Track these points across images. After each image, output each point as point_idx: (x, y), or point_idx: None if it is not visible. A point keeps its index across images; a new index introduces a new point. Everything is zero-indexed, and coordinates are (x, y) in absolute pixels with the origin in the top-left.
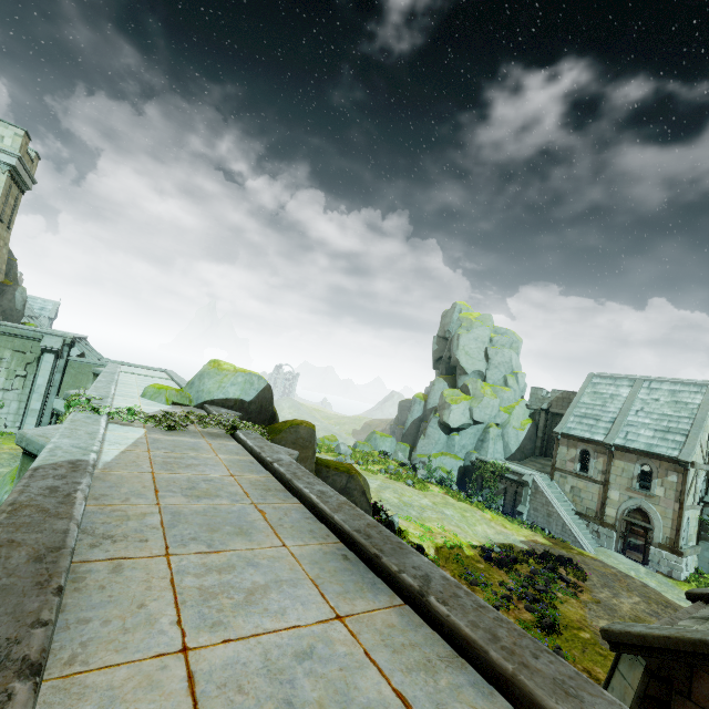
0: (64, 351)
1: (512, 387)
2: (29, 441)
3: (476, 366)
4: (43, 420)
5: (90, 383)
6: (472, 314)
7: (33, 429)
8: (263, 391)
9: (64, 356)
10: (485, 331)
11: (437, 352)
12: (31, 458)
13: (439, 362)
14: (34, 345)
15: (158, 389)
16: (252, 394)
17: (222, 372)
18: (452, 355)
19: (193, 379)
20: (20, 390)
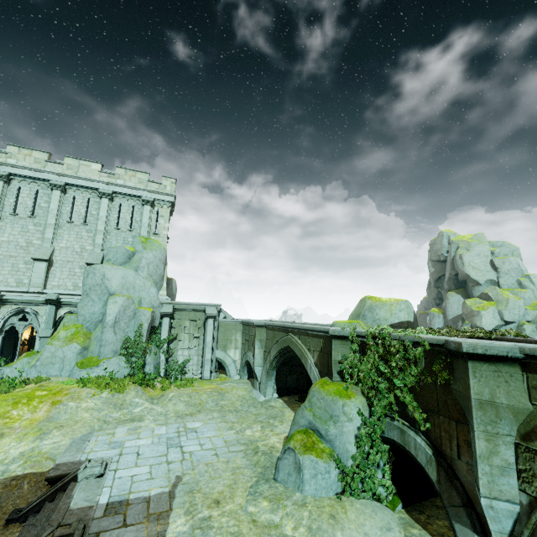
0: (216, 316)
1: (528, 287)
2: (487, 347)
3: (487, 276)
4: (212, 366)
5: (233, 336)
6: (464, 236)
7: (462, 341)
8: (413, 313)
9: (217, 319)
10: (485, 247)
11: (435, 274)
12: (483, 361)
13: (439, 281)
14: (200, 314)
15: (350, 323)
16: (411, 317)
17: (386, 303)
18: (459, 271)
19: (362, 312)
20: (197, 347)
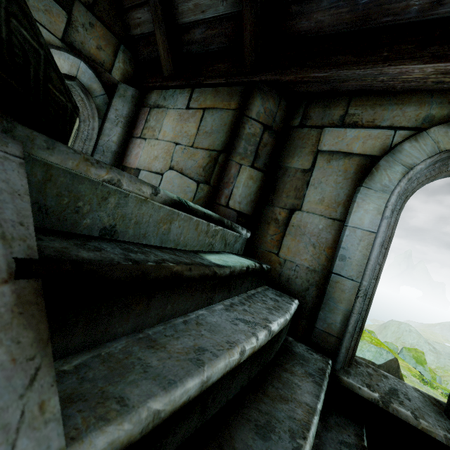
0: None
1: None
2: None
3: None
4: None
5: None
6: None
7: None
8: (389, 361)
9: None
10: None
11: None
12: None
13: None
14: None
15: None
16: (380, 361)
17: (362, 341)
18: None
19: None
20: None
